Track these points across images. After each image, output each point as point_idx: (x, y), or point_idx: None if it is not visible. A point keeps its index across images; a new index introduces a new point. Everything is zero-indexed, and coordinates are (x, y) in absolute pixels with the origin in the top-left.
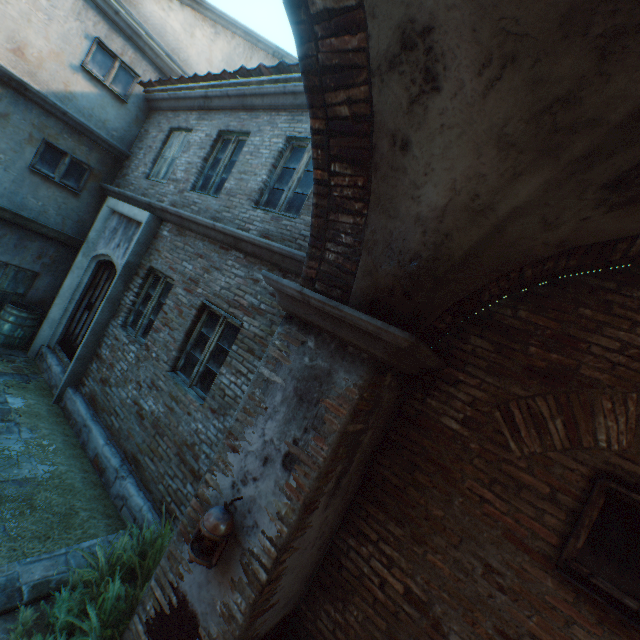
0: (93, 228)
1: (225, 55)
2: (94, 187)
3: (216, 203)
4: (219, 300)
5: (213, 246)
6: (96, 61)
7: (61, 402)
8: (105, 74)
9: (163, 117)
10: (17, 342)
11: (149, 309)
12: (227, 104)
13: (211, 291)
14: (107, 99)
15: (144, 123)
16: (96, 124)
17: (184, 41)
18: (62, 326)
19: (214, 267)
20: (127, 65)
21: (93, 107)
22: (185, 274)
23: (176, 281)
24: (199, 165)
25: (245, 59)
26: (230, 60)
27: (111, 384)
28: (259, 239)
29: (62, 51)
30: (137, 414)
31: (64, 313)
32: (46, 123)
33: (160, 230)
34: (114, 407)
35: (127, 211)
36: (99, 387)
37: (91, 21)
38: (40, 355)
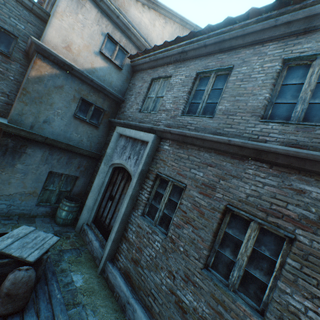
0: (109, 147)
1: (170, 34)
2: (105, 121)
3: (213, 122)
4: (248, 207)
5: (222, 156)
6: (106, 47)
7: (103, 273)
8: (111, 54)
9: (144, 74)
10: (69, 222)
11: (162, 204)
12: (202, 52)
13: (234, 197)
14: (112, 69)
15: (130, 80)
16: (106, 84)
17: (150, 29)
18: (94, 210)
19: (230, 175)
20: (122, 47)
21: (105, 75)
22: (196, 179)
23: (188, 185)
24: (185, 97)
25: (179, 35)
26: (172, 37)
27: (142, 266)
28: (307, 152)
29: (89, 44)
30: (176, 304)
31: (95, 202)
32: (81, 88)
33: (160, 145)
34: (149, 289)
35: (133, 134)
36: (131, 265)
37: (104, 24)
38: (82, 230)
